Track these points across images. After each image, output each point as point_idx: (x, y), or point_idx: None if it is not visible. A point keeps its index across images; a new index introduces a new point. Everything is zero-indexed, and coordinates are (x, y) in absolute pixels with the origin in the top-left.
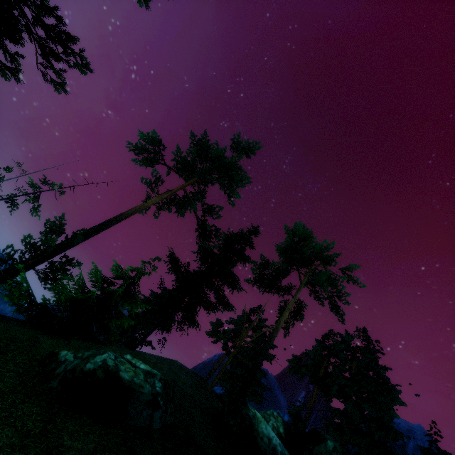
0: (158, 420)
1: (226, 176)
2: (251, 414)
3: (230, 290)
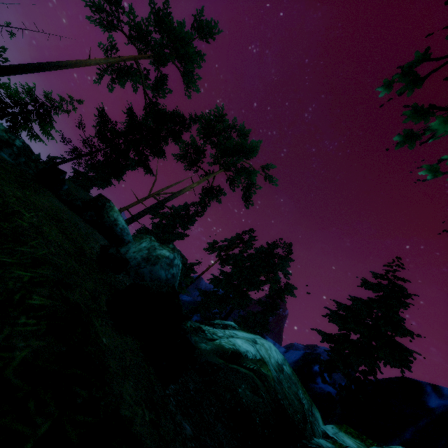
0: (7, 155)
1: (178, 55)
2: (108, 204)
3: (152, 156)
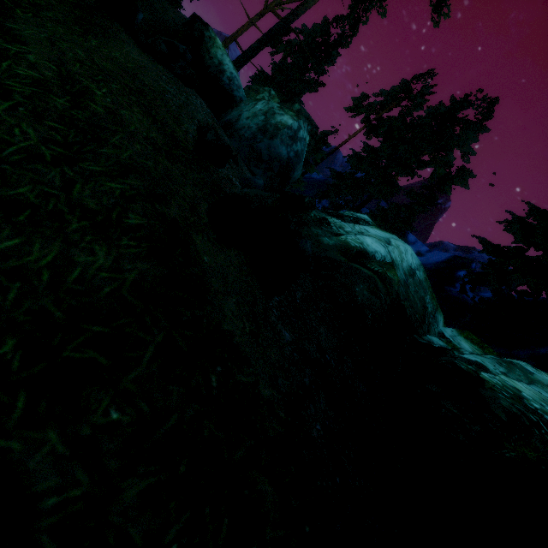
0: None
1: None
2: (207, 34)
3: None
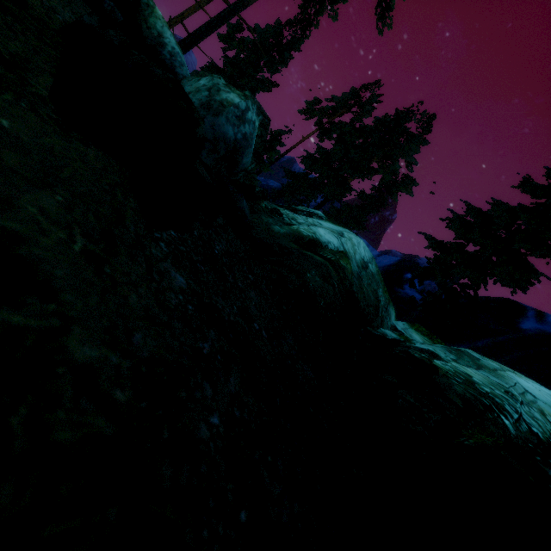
0: None
1: None
2: (144, 1)
3: None
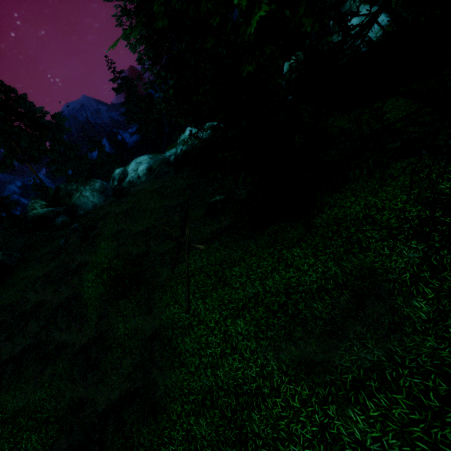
0: (18, 255)
1: None
2: (33, 215)
3: None
